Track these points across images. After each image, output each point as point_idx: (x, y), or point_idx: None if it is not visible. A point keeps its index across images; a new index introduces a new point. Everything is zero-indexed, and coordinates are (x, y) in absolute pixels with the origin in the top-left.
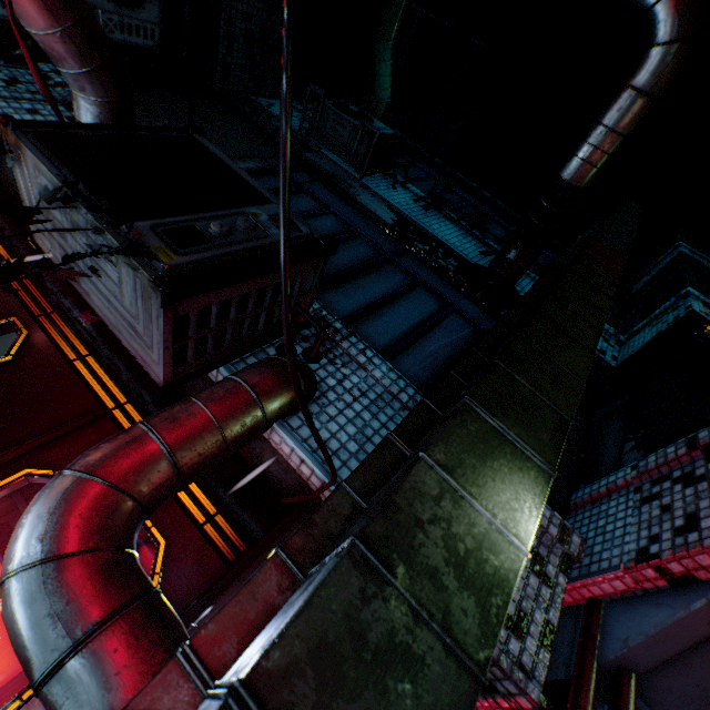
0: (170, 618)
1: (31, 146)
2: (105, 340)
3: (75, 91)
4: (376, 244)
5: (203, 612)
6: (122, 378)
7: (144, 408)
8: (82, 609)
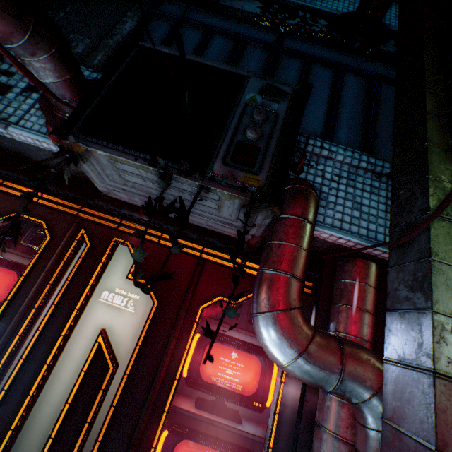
0: (353, 344)
1: (95, 146)
2: (165, 222)
3: (27, 58)
4: (262, 43)
5: (330, 324)
6: (192, 238)
7: (215, 247)
8: (330, 362)
